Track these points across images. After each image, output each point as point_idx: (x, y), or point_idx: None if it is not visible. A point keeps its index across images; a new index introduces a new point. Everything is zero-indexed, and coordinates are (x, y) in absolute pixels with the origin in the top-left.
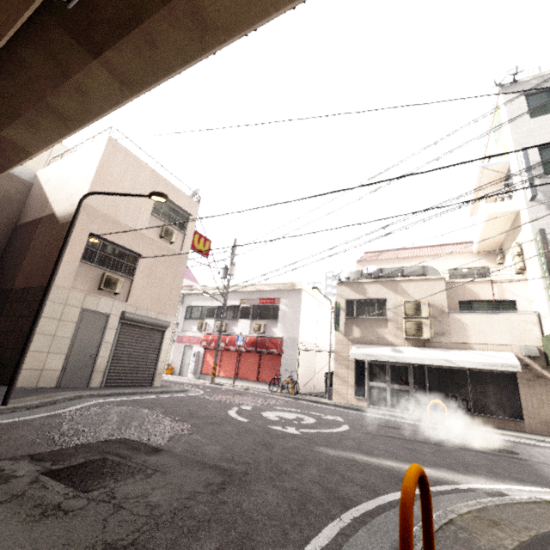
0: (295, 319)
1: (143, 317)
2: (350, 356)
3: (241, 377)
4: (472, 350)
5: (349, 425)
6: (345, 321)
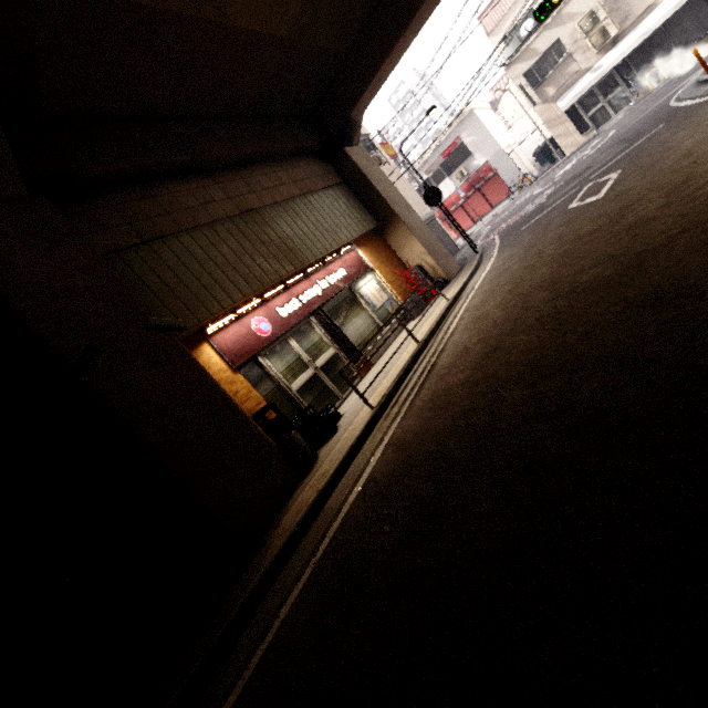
0: (485, 138)
1: (425, 216)
2: (562, 111)
3: (478, 219)
4: (657, 6)
5: (611, 132)
6: (535, 93)
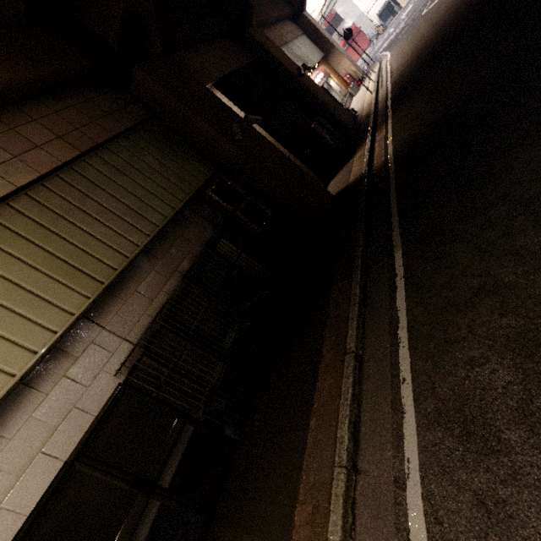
0: (350, 6)
1: None
2: None
3: None
4: None
5: None
6: None
